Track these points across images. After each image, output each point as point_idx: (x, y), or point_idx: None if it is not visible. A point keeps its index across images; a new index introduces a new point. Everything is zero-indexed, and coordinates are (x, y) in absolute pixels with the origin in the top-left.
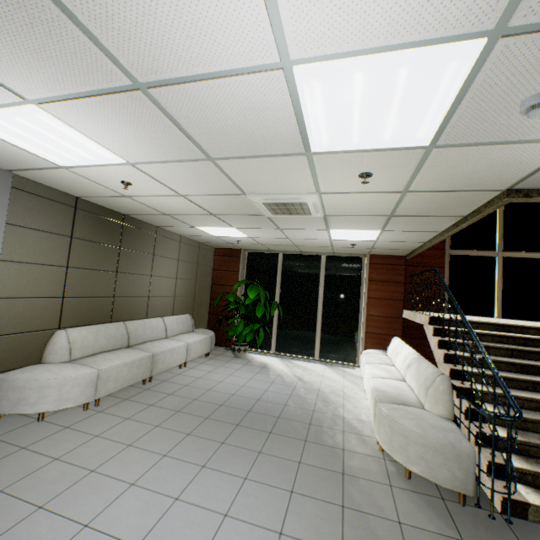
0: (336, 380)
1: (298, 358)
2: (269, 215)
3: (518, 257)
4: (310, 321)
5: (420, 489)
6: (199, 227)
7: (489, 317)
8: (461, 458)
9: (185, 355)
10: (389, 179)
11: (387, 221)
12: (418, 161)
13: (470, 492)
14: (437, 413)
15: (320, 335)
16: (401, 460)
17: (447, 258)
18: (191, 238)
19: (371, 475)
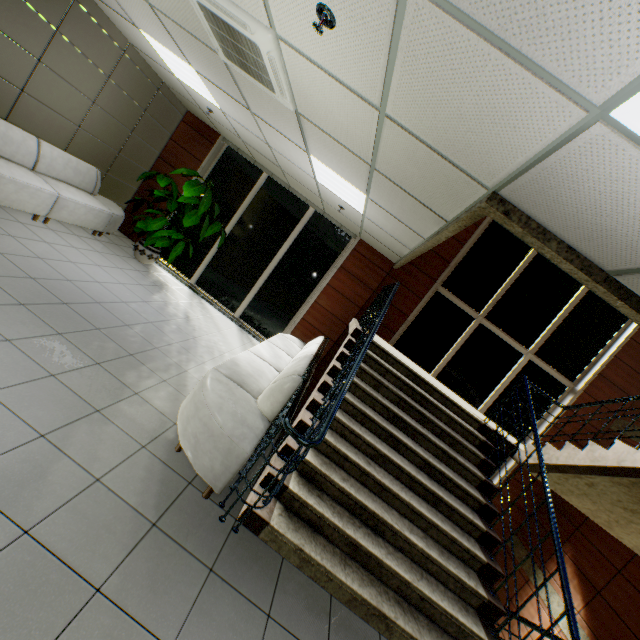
0: (230, 342)
1: (216, 304)
2: (221, 55)
3: (492, 332)
4: (254, 273)
5: (176, 465)
6: (145, 33)
7: (426, 371)
8: (231, 455)
9: (48, 207)
10: (360, 56)
11: (371, 179)
12: (392, 21)
13: (217, 489)
14: (262, 408)
15: (254, 294)
16: (180, 430)
17: (431, 292)
18: (148, 62)
19: (134, 428)
